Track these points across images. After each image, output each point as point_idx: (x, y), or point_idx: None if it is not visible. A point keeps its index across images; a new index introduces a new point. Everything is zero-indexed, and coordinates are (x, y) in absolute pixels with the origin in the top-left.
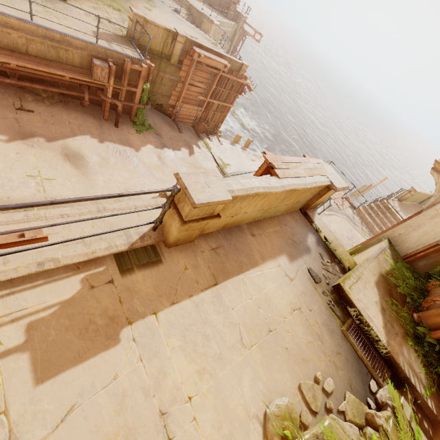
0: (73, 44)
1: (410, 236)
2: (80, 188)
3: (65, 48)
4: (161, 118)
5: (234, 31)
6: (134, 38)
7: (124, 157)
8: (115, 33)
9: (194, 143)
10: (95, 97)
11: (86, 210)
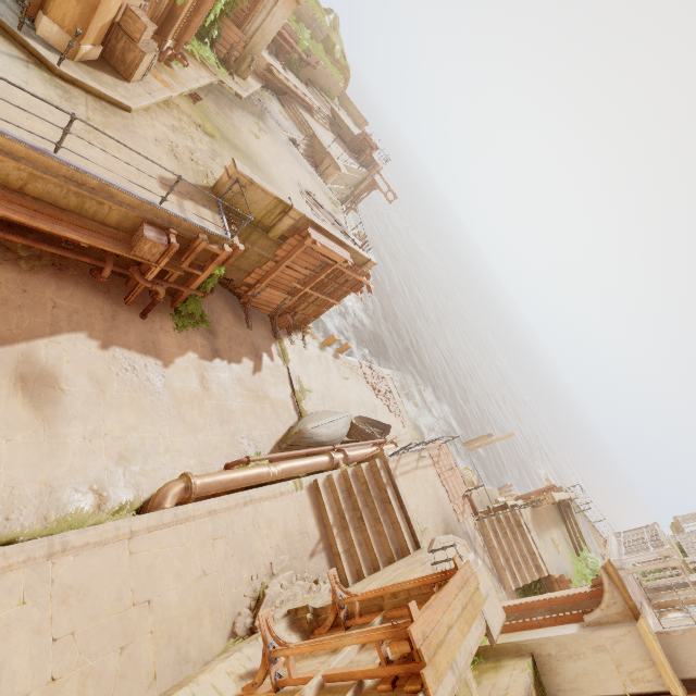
0: (117, 197)
1: (564, 667)
2: (26, 459)
3: (100, 200)
4: (225, 300)
5: (362, 179)
6: (224, 199)
7: (138, 380)
8: (196, 181)
9: (265, 348)
10: (122, 271)
11: (21, 557)
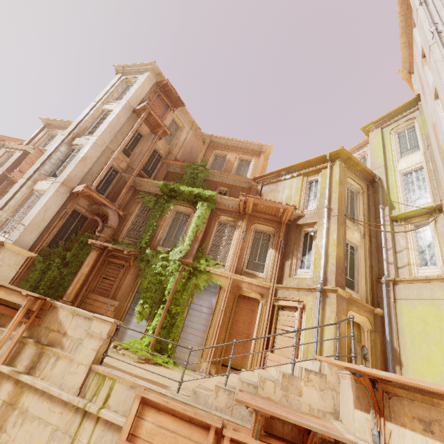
0: None
1: None
2: None
3: None
4: None
5: None
6: None
7: None
8: None
9: None
10: None
11: None
